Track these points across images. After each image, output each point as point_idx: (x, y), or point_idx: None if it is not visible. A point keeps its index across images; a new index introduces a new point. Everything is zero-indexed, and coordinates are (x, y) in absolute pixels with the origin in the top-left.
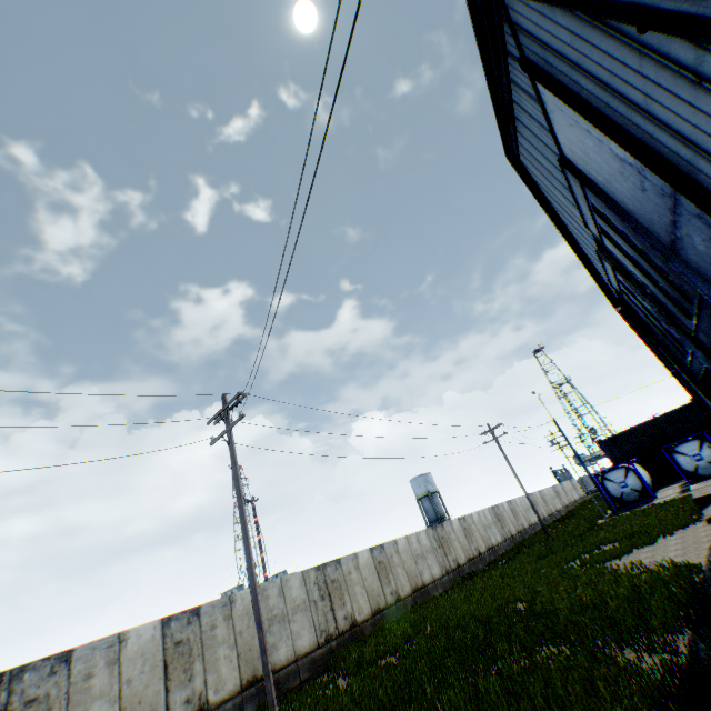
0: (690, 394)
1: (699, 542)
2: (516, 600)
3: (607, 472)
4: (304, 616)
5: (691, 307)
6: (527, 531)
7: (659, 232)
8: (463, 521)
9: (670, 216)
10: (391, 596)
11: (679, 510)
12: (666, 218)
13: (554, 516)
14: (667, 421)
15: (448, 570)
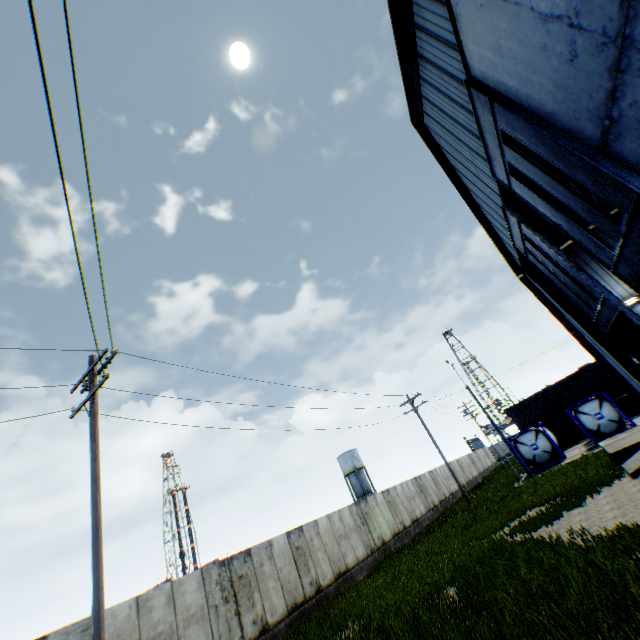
0: (591, 353)
1: (635, 499)
2: (446, 584)
3: (519, 436)
4: (201, 627)
5: (618, 227)
6: (448, 500)
7: (586, 128)
8: (387, 494)
9: (609, 82)
10: (310, 586)
11: (598, 466)
12: (601, 92)
13: (472, 482)
14: (564, 386)
15: (373, 549)
